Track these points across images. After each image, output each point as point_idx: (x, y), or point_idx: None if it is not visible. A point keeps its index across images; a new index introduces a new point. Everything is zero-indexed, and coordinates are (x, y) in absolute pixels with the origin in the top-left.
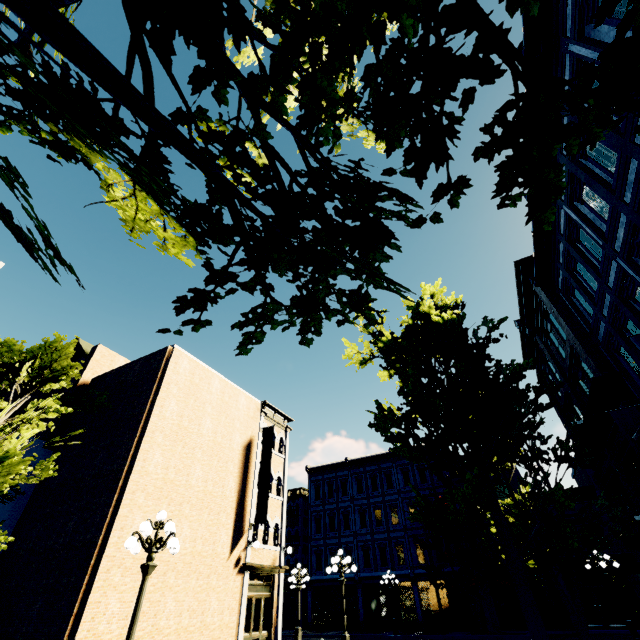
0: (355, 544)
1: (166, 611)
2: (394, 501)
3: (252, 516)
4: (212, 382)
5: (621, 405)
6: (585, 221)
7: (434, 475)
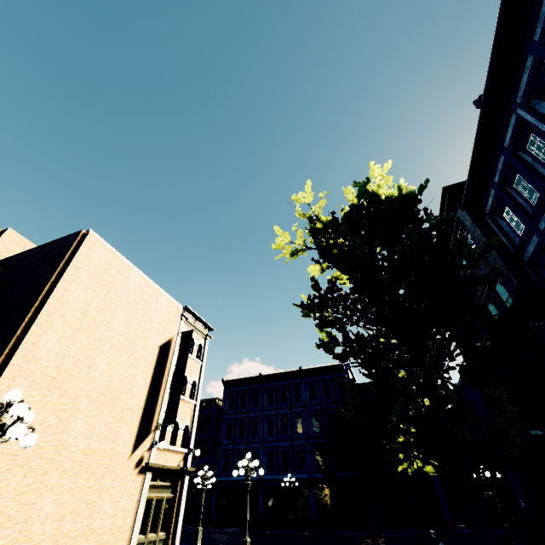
0: (261, 450)
1: (42, 515)
2: (300, 413)
3: (161, 416)
4: (131, 277)
5: (543, 320)
6: (544, 119)
7: (337, 392)
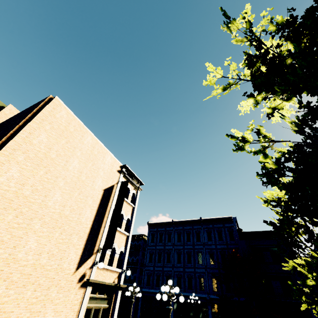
0: (172, 272)
1: None
2: (200, 249)
3: (102, 242)
4: (85, 136)
5: None
6: None
7: (228, 236)
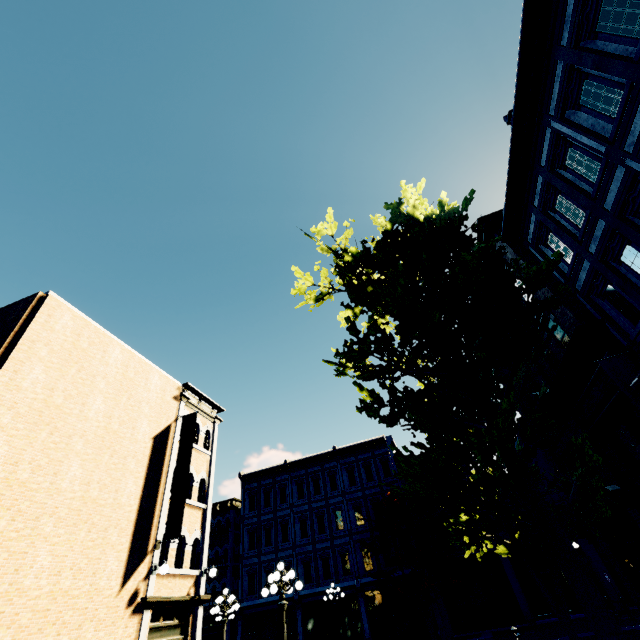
0: (294, 557)
1: None
2: (338, 504)
3: (160, 531)
4: (110, 350)
5: (607, 355)
6: (582, 130)
7: (381, 472)
